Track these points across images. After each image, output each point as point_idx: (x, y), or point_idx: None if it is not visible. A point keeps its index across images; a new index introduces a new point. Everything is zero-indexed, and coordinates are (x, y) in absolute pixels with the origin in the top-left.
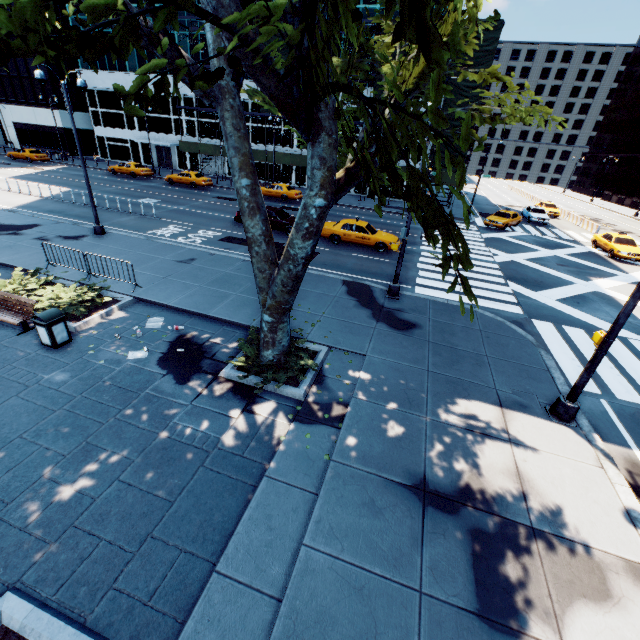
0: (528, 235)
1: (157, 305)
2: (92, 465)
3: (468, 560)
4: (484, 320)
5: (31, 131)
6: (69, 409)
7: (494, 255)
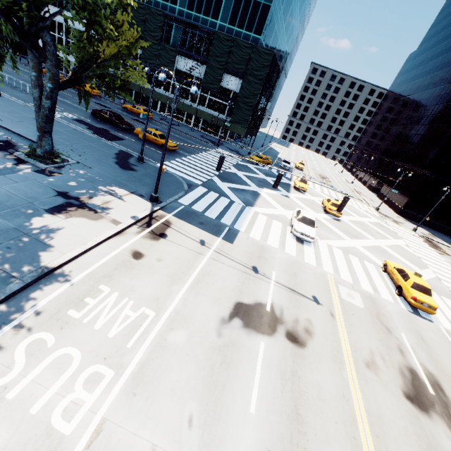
0: (267, 170)
1: (5, 129)
2: None
3: (57, 204)
4: (174, 179)
5: None
6: None
7: (229, 169)
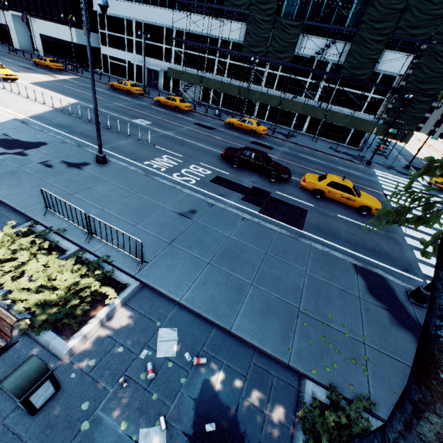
0: None
1: (166, 297)
2: None
3: None
4: None
5: (53, 43)
6: None
7: None
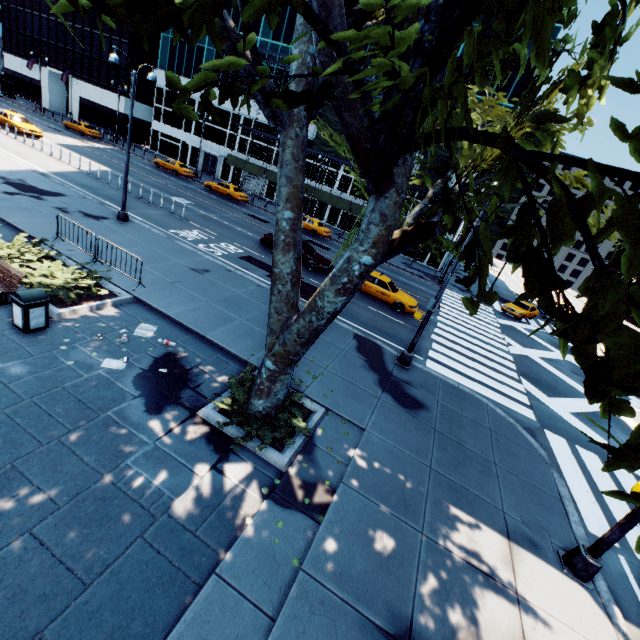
0: (543, 332)
1: (155, 311)
2: (6, 501)
3: None
4: (495, 417)
5: (93, 109)
6: (10, 414)
7: (509, 344)
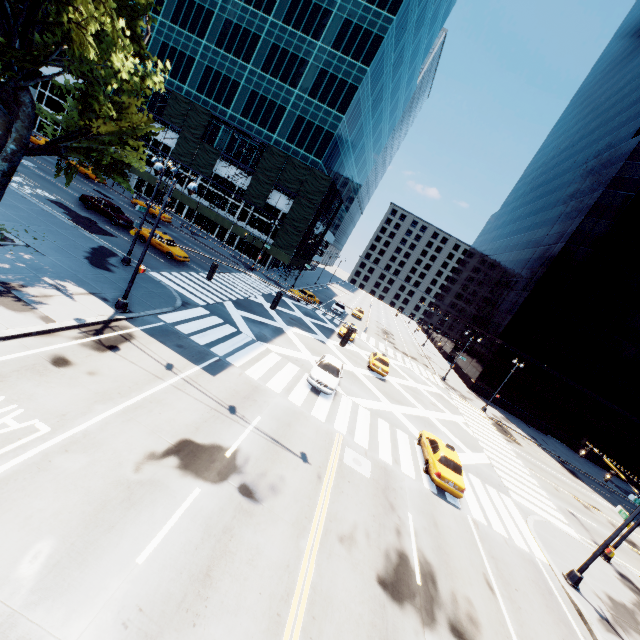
0: (310, 309)
1: None
2: None
3: None
4: (166, 292)
5: None
6: None
7: (255, 297)
